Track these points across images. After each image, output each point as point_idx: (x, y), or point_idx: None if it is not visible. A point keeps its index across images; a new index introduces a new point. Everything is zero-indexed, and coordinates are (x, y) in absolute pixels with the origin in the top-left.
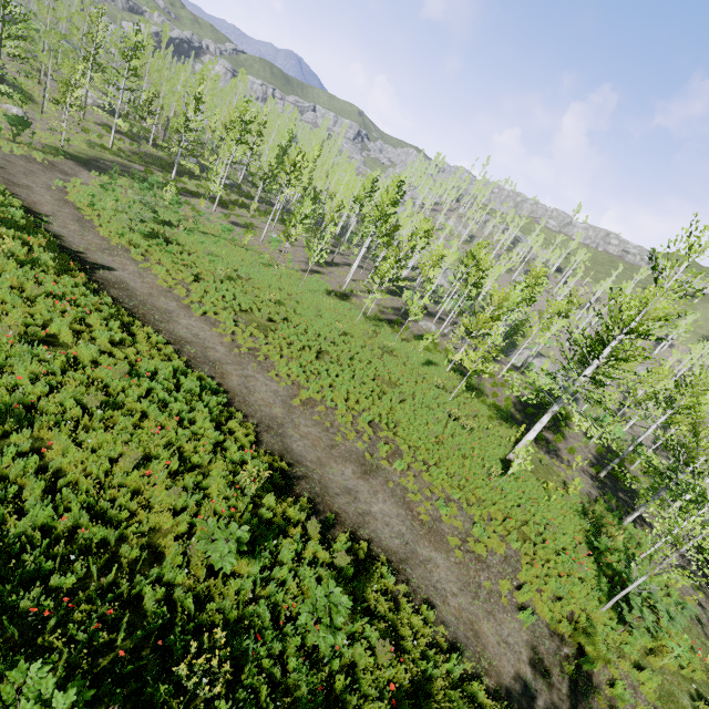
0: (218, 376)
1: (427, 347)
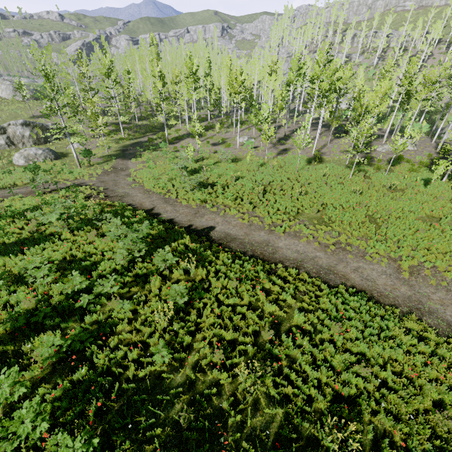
0: (344, 279)
1: (411, 169)
